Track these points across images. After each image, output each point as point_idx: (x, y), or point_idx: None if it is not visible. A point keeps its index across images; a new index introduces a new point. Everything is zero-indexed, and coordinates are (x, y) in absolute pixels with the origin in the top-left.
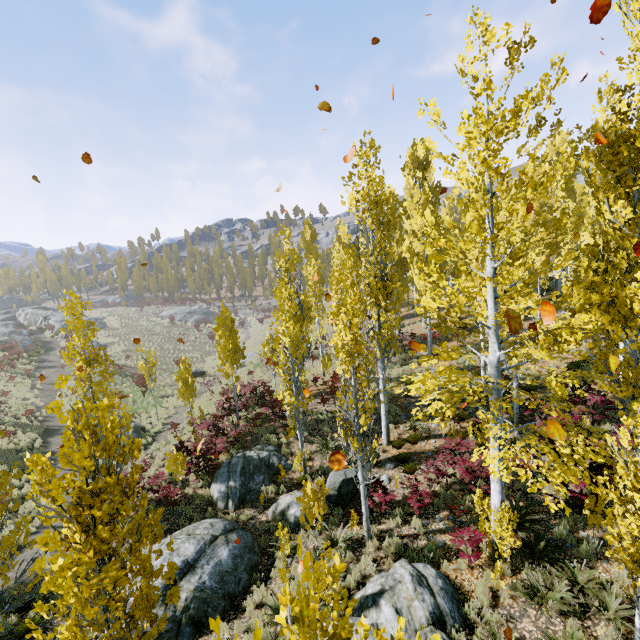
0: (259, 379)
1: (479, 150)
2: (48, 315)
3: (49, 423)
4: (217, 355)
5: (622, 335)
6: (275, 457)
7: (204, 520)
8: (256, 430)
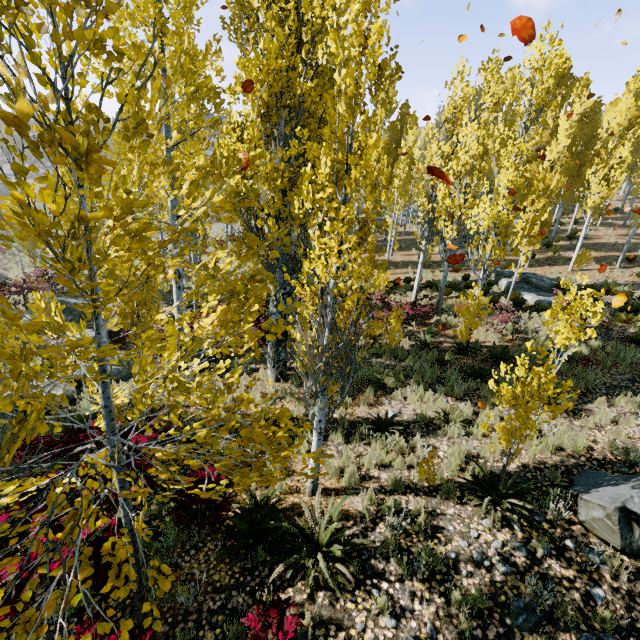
0: None
1: None
2: None
3: None
4: None
5: (421, 256)
6: None
7: None
8: None
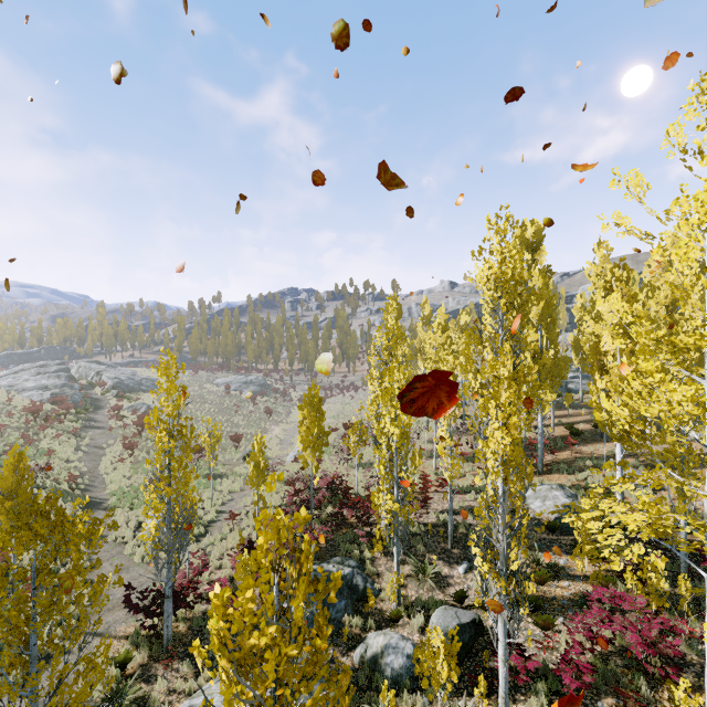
0: (328, 469)
1: None
2: (101, 370)
3: (91, 493)
4: (274, 434)
5: None
6: (359, 577)
7: None
8: (332, 536)
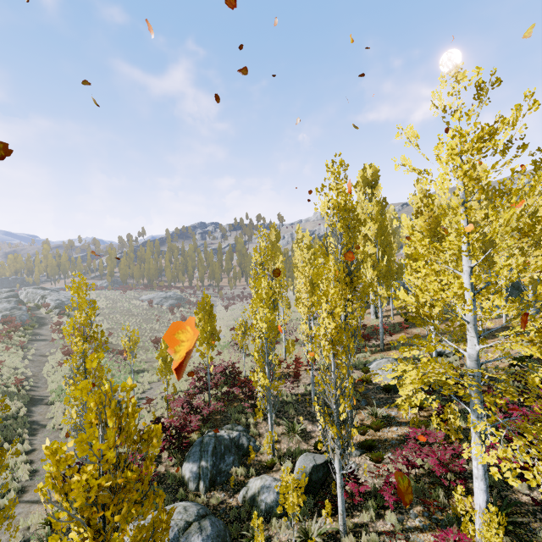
0: (226, 360)
1: (460, 164)
2: (45, 294)
3: (34, 392)
4: None
5: None
6: (244, 438)
7: (177, 503)
8: (225, 409)
